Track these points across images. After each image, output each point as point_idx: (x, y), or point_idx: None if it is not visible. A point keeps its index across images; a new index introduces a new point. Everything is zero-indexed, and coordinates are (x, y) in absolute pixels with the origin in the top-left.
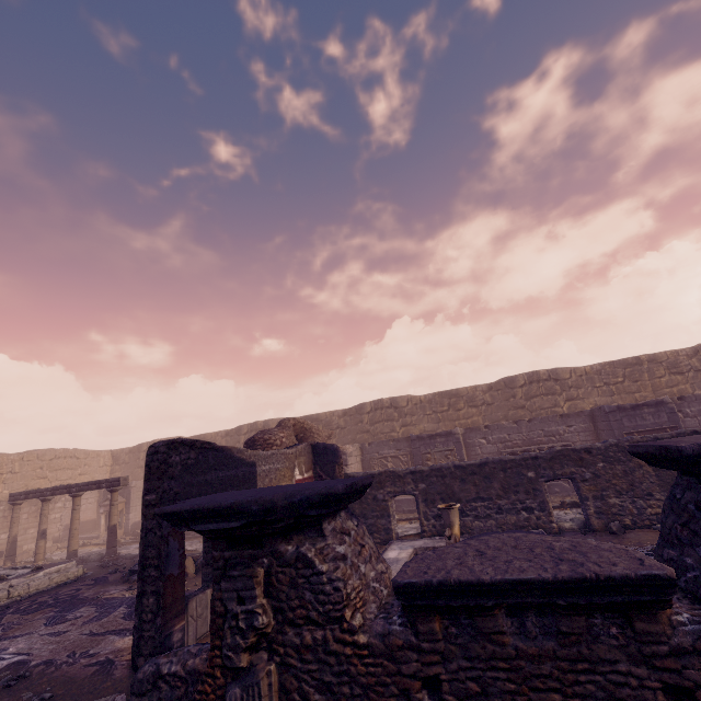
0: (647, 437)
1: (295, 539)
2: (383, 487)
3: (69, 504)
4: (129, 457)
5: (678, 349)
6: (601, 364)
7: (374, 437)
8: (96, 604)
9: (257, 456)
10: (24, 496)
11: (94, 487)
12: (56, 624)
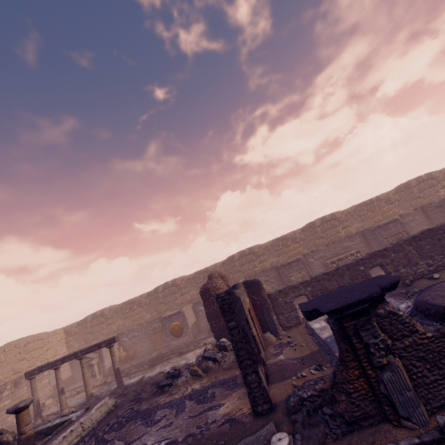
0: (409, 237)
1: (378, 307)
2: (288, 295)
3: (52, 371)
4: (78, 328)
5: (388, 192)
6: (355, 206)
7: (244, 273)
8: (163, 407)
9: (238, 293)
10: (38, 371)
11: (96, 348)
12: (156, 424)
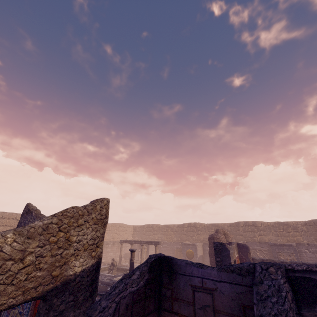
0: None
1: None
2: None
3: (126, 245)
4: (139, 229)
5: None
6: None
7: (245, 238)
8: None
9: (229, 247)
10: (125, 242)
11: (150, 243)
12: None
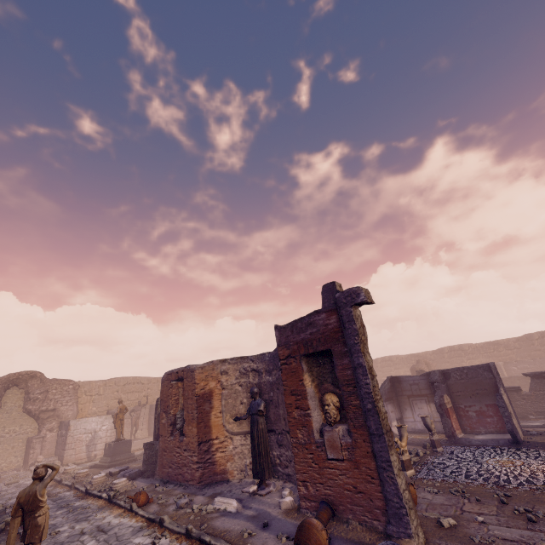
0: None
1: None
2: None
3: None
4: None
5: None
6: None
7: (452, 365)
8: None
9: None
10: None
11: None
12: None
